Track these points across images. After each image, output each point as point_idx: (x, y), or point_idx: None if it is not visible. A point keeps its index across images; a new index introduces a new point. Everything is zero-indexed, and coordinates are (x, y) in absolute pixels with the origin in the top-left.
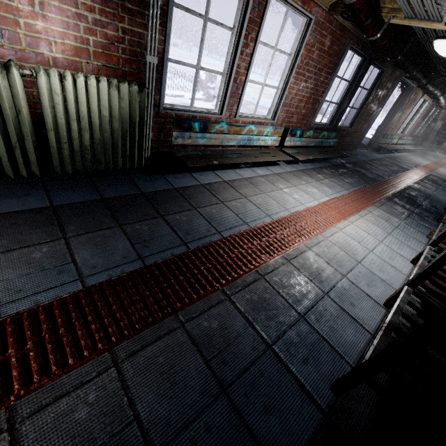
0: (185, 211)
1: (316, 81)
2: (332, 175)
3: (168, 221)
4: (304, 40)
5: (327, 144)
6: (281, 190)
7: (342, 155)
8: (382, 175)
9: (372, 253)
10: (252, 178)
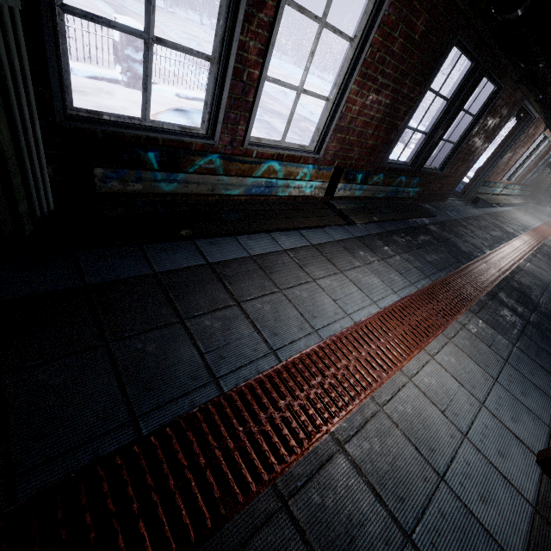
0: (73, 354)
1: (394, 94)
2: (406, 247)
3: (3, 396)
4: (379, 13)
5: (405, 195)
6: (314, 283)
7: (425, 213)
8: (480, 246)
9: (467, 441)
10: (266, 256)
